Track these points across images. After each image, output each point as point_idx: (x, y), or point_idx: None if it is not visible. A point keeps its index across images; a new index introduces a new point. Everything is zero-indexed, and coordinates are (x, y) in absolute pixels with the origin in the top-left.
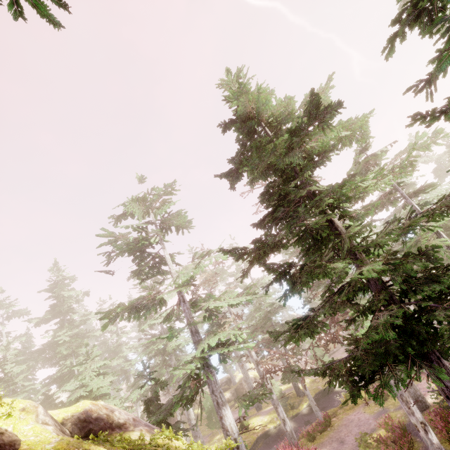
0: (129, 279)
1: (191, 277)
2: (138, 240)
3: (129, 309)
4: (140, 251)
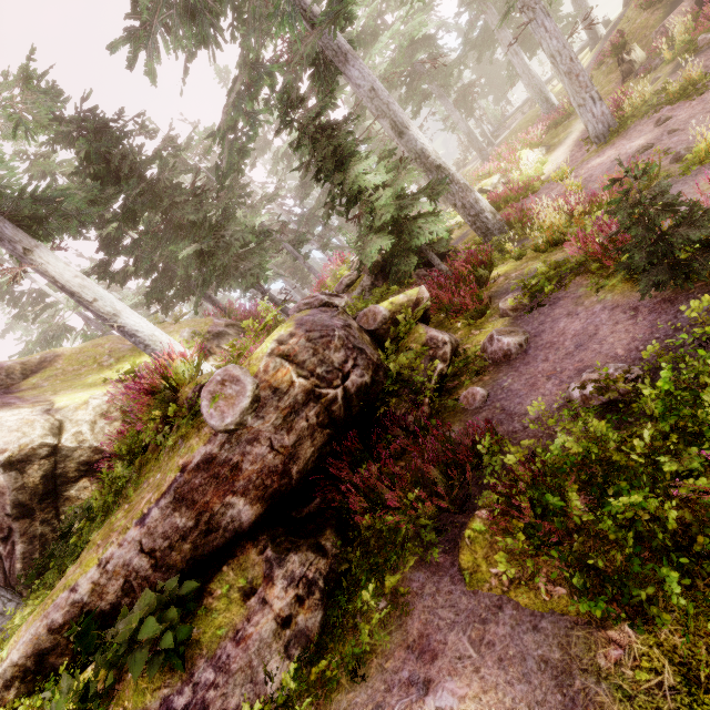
0: (3, 336)
1: None
2: (0, 284)
3: (40, 344)
4: (9, 293)
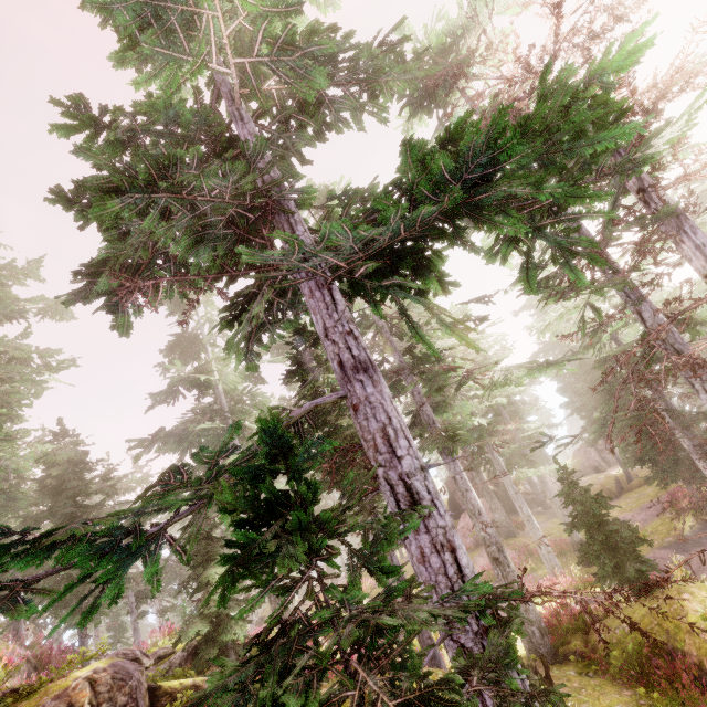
0: None
1: None
2: None
3: None
4: None
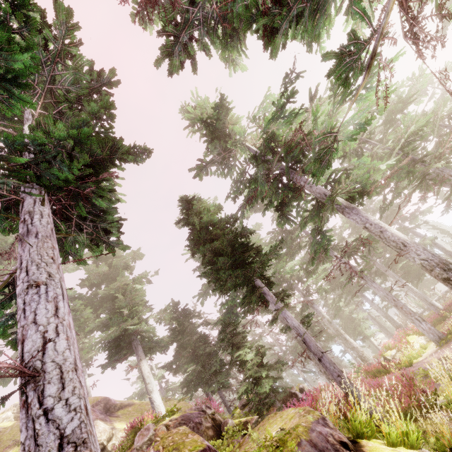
0: (132, 384)
1: (162, 374)
2: None
3: (138, 395)
4: None
